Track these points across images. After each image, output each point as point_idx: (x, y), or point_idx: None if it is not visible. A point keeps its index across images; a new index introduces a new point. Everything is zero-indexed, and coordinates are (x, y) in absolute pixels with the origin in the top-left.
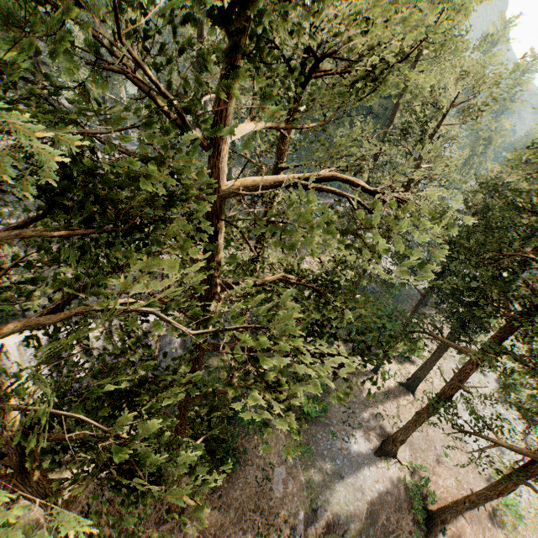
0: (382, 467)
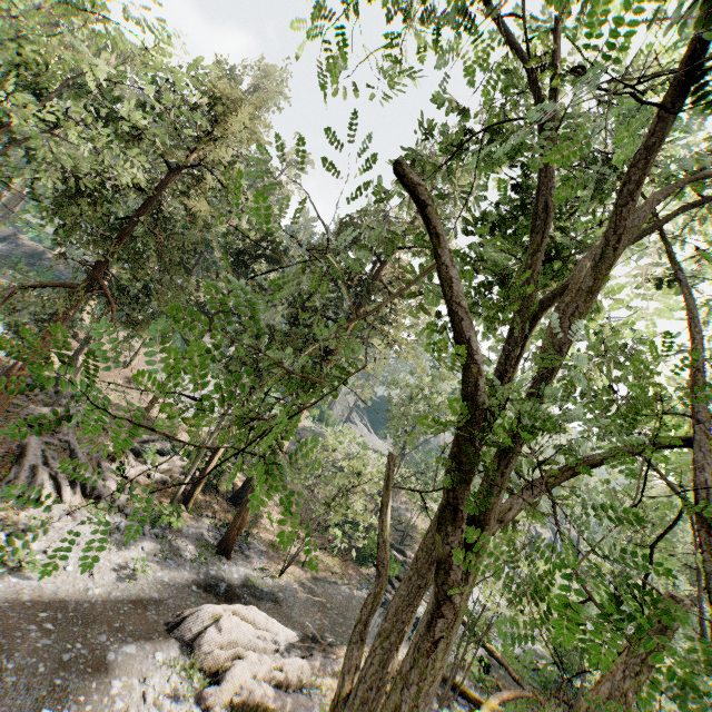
0: None
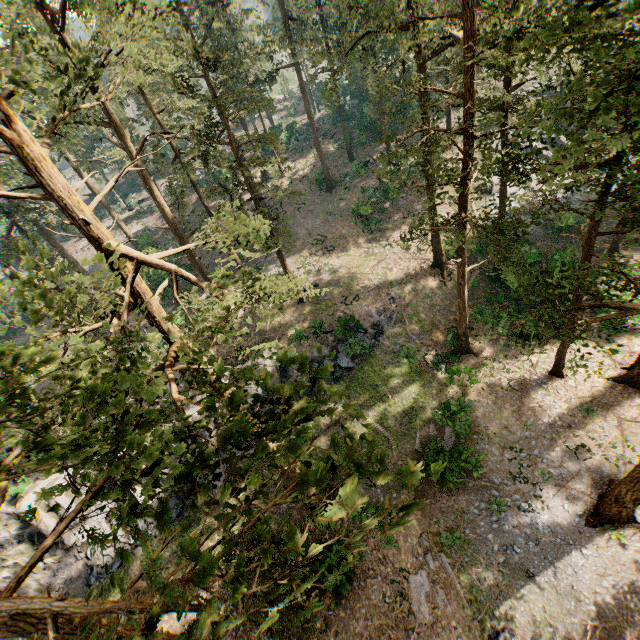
0: (607, 546)
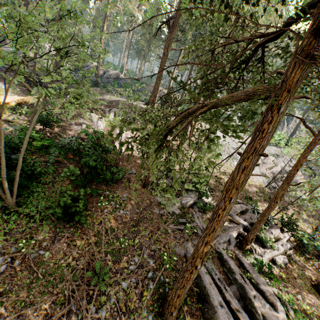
0: (141, 104)
